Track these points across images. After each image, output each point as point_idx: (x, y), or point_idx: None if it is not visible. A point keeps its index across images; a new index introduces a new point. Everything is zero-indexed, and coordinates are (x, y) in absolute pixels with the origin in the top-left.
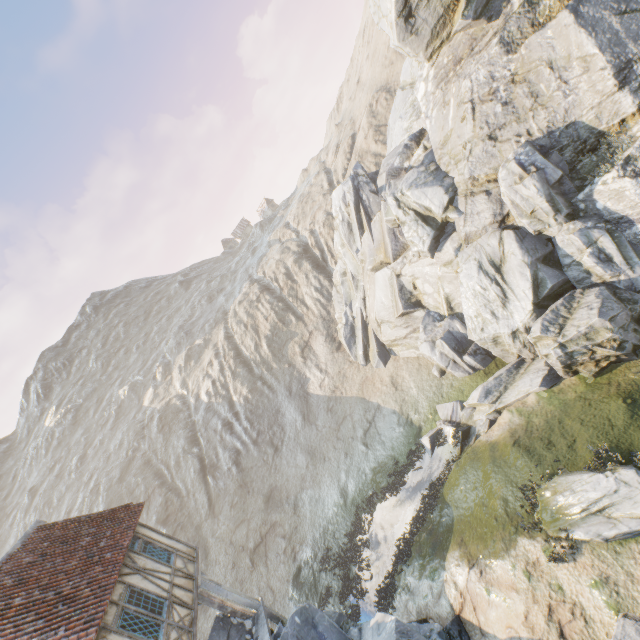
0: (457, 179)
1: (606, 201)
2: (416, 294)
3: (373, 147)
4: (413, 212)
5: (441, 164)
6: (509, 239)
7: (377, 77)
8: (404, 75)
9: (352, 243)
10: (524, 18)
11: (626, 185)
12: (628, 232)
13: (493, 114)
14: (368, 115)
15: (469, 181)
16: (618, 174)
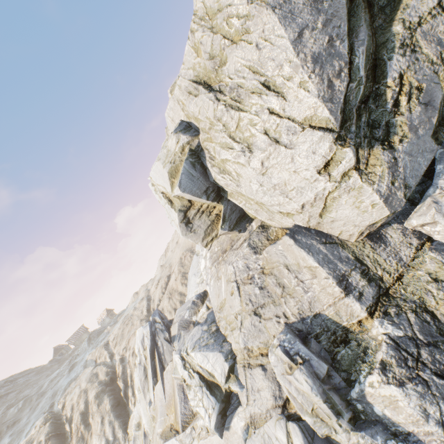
0: (234, 346)
1: (382, 407)
2: None
3: (180, 287)
4: (198, 375)
5: (220, 326)
6: (297, 439)
7: (187, 242)
8: (198, 247)
9: (146, 391)
10: (261, 234)
11: (396, 393)
12: None
13: (254, 294)
14: (179, 264)
15: (245, 350)
16: (381, 378)
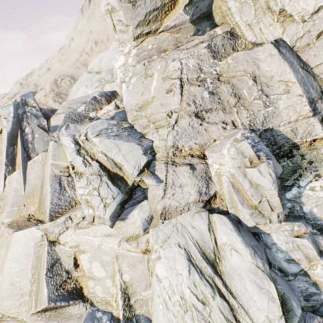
0: (158, 143)
1: (313, 206)
2: (77, 276)
3: (51, 103)
4: (98, 164)
5: (136, 124)
6: (225, 227)
7: (65, 70)
8: (93, 65)
9: None
10: (227, 41)
11: None
12: None
13: (201, 97)
14: (52, 84)
15: (171, 149)
16: None
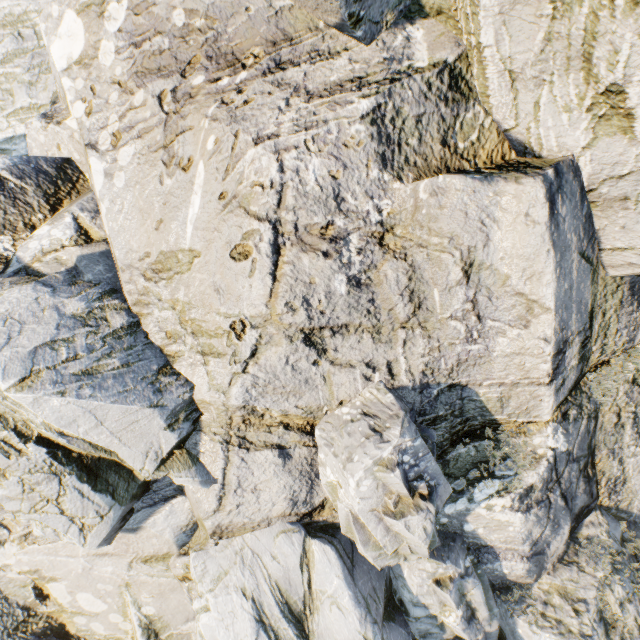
0: (206, 395)
1: (480, 526)
2: (48, 612)
3: None
4: (43, 450)
5: (148, 319)
6: (329, 569)
7: None
8: None
9: None
10: (435, 106)
11: (516, 521)
12: (489, 565)
13: (326, 290)
14: None
15: (240, 411)
16: (512, 504)
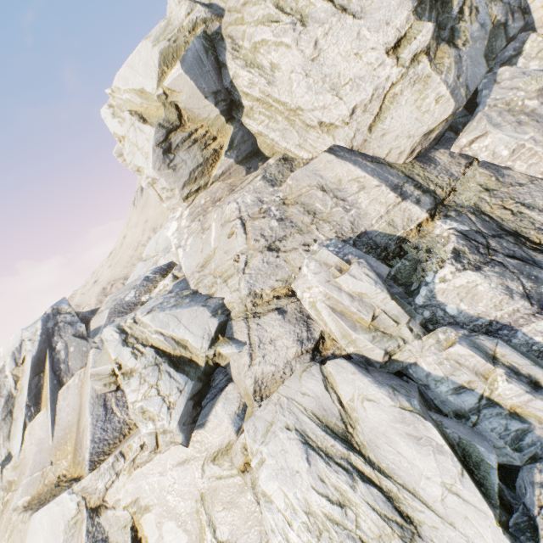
0: (229, 297)
1: (458, 302)
2: None
3: None
4: (153, 349)
5: (201, 287)
6: (345, 372)
7: (117, 273)
8: (148, 250)
9: (1, 441)
10: (283, 167)
11: (474, 278)
12: (515, 341)
13: (269, 227)
14: (100, 294)
15: (249, 298)
16: (456, 267)
